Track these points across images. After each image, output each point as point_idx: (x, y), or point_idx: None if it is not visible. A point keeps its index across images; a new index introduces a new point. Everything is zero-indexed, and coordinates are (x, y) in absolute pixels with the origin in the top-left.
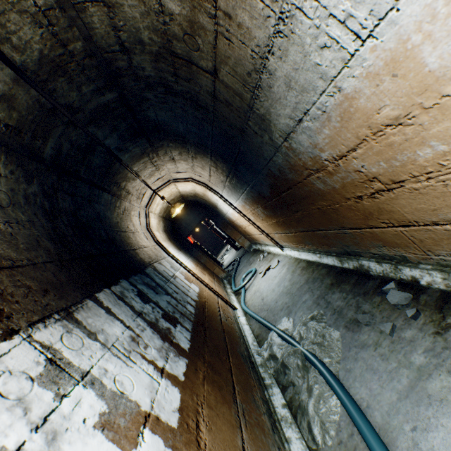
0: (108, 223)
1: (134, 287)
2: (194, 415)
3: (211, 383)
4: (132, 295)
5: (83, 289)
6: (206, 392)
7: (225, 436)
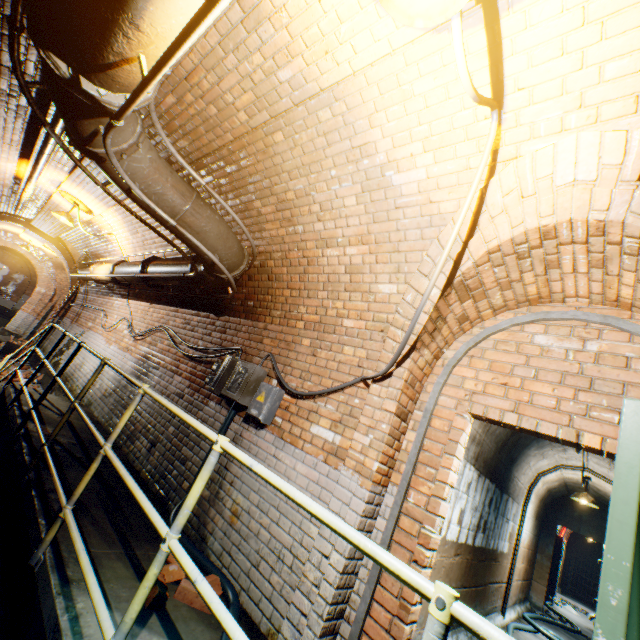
0: (524, 451)
1: (493, 493)
2: (459, 551)
3: (465, 564)
4: (489, 495)
5: (486, 471)
6: (463, 560)
7: (454, 573)
